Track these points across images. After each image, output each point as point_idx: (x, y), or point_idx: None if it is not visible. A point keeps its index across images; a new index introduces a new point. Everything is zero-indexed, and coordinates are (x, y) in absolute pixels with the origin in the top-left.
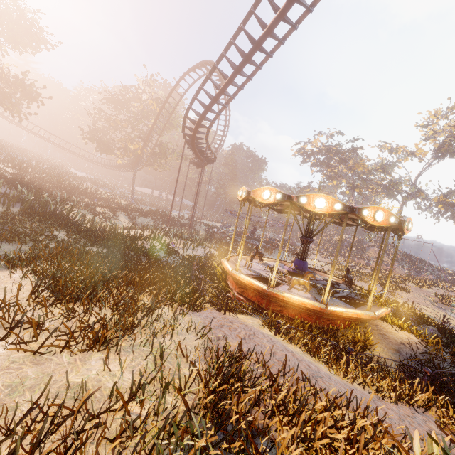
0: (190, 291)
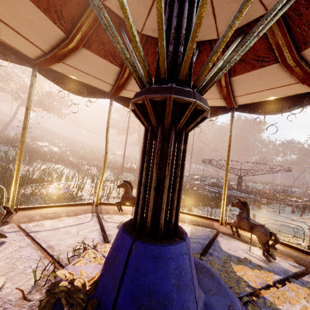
0: None
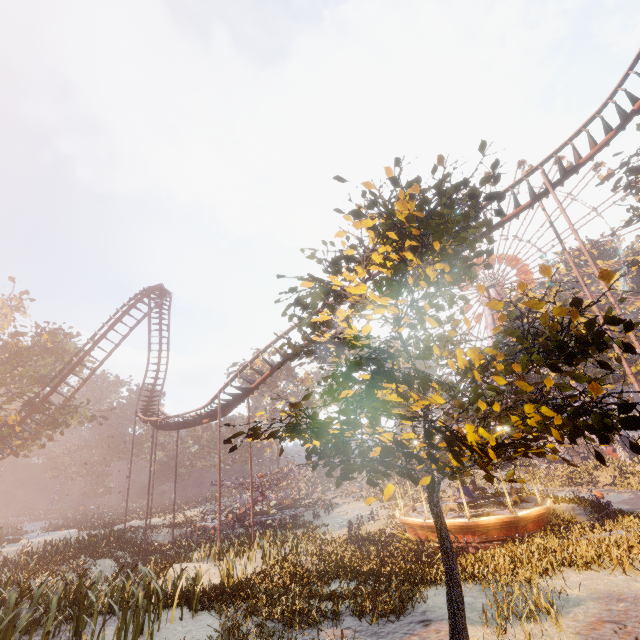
0: None
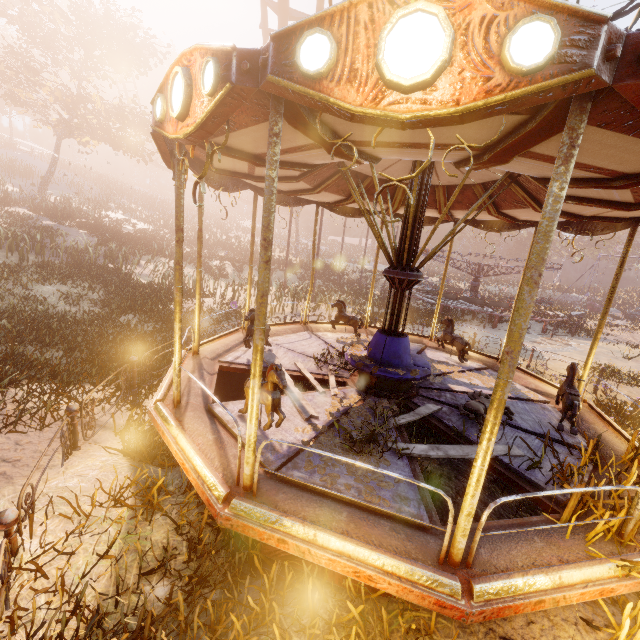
0: (58, 386)
